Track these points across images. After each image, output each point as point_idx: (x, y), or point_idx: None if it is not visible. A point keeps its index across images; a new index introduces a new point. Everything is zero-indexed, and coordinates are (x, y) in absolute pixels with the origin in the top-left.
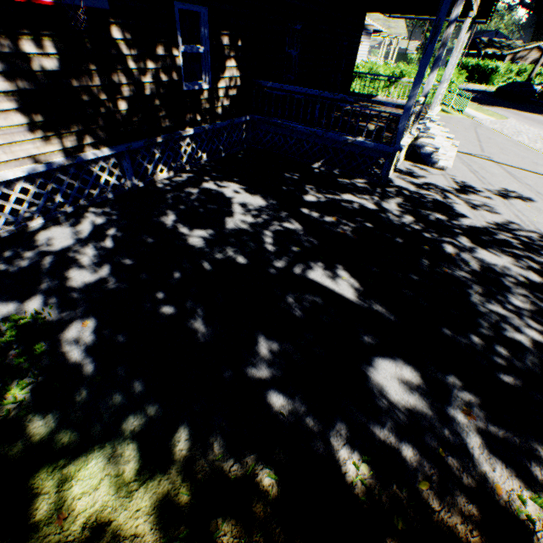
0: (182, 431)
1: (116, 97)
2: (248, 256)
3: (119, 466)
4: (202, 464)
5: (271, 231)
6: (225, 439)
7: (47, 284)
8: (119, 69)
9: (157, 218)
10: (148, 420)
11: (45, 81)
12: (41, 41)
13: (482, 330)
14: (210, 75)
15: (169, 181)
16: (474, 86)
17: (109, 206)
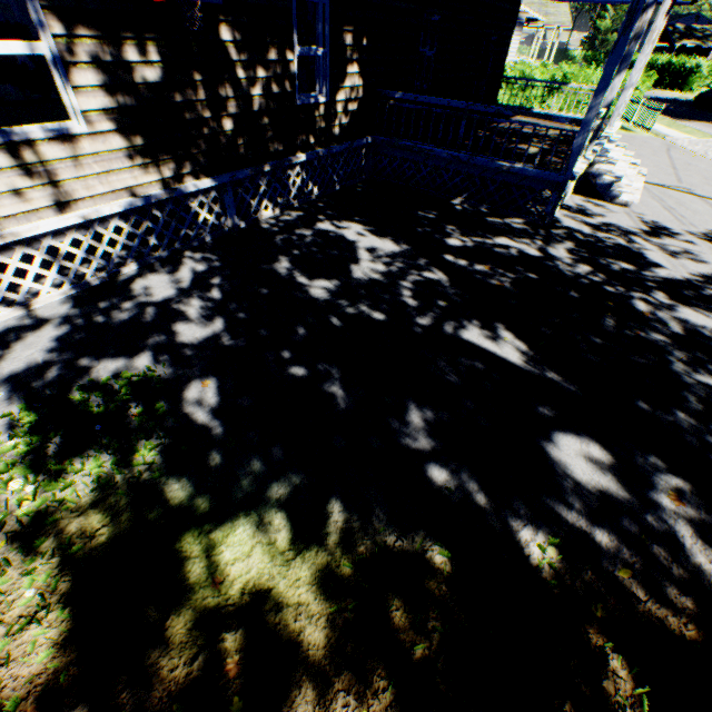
0: (334, 502)
1: (221, 114)
2: (384, 311)
3: (269, 534)
4: (361, 537)
5: (409, 282)
6: (384, 512)
7: (155, 339)
8: (226, 79)
9: (268, 265)
10: (293, 489)
11: (147, 95)
12: (145, 47)
13: (689, 405)
14: (328, 85)
15: (275, 221)
16: (664, 93)
17: (208, 251)
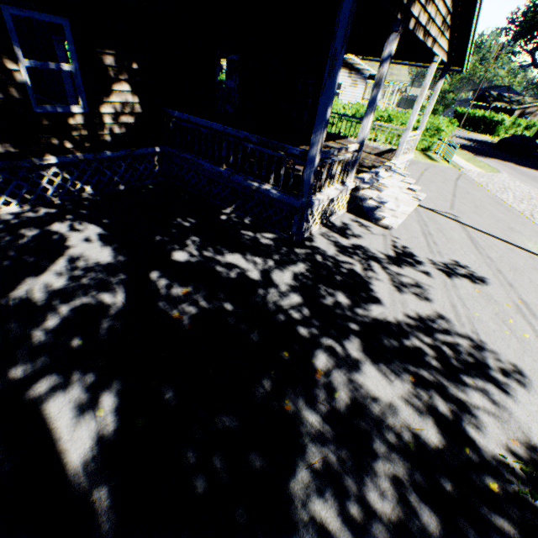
0: None
1: None
2: None
3: None
4: None
5: (72, 305)
6: None
7: None
8: None
9: None
10: None
11: None
12: None
13: None
14: (85, 98)
15: (12, 217)
16: (478, 136)
17: None
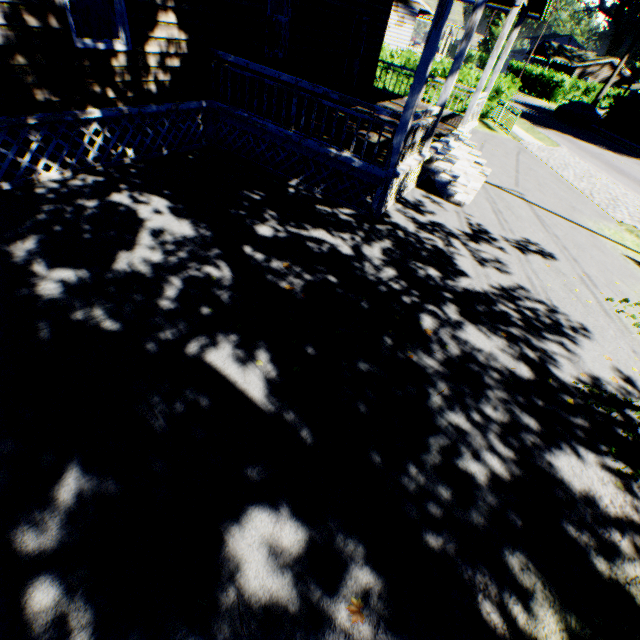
0: None
1: None
2: (124, 319)
3: None
4: None
5: (183, 278)
6: None
7: None
8: None
9: (4, 244)
10: None
11: None
12: None
13: (427, 456)
14: (129, 31)
15: (58, 186)
16: (535, 100)
17: None
